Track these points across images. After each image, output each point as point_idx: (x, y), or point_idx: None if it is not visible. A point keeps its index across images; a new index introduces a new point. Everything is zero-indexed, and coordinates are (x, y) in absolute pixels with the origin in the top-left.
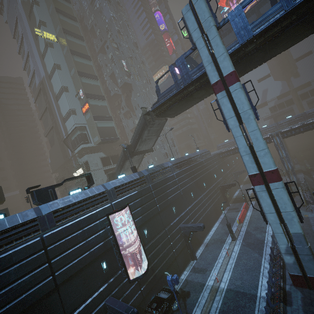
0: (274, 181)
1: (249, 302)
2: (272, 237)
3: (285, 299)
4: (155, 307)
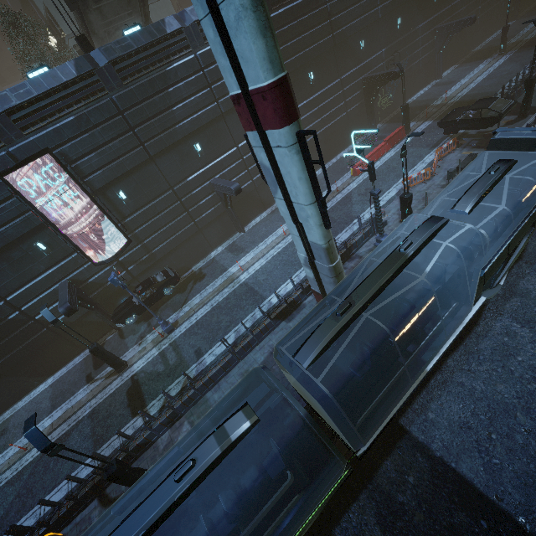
0: (270, 126)
1: (251, 305)
2: (359, 219)
3: (287, 313)
4: (139, 291)
